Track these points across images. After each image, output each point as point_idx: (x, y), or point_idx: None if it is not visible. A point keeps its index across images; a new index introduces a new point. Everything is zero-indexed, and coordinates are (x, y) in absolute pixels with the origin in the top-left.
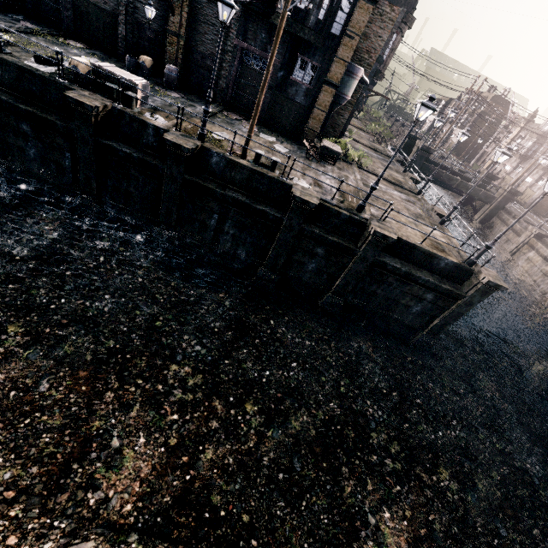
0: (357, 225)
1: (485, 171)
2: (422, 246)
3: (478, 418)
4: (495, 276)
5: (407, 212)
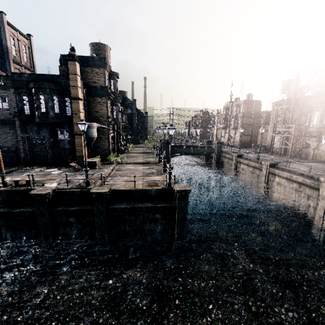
0: (89, 194)
1: (205, 140)
2: (134, 188)
3: (232, 291)
4: (183, 186)
5: (141, 174)
